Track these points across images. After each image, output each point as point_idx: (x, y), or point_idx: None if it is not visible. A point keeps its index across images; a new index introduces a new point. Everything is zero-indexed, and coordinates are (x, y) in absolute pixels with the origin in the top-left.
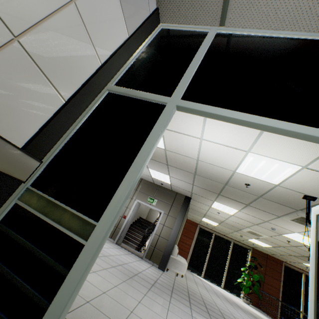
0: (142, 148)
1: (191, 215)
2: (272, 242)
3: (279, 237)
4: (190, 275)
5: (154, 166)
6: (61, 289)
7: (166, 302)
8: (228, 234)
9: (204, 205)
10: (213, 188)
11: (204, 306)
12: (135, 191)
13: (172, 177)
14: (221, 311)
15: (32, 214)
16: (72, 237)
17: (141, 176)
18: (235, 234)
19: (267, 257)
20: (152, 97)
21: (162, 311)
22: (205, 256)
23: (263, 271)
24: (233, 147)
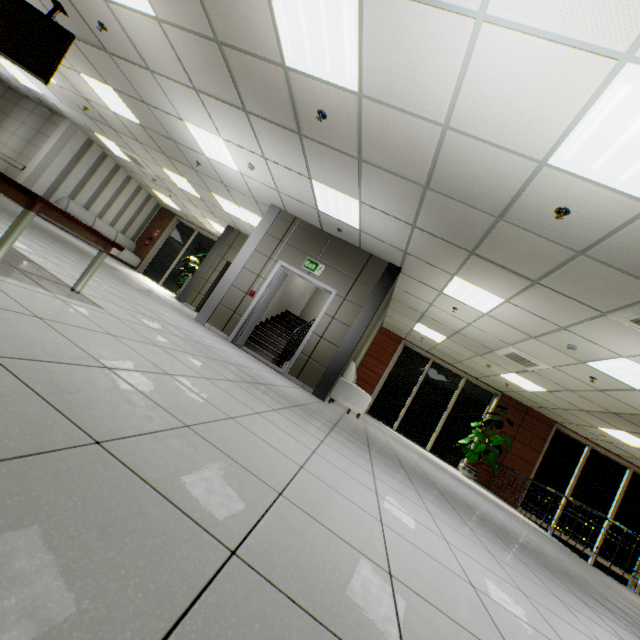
0: None
1: (393, 316)
2: (551, 382)
3: (576, 369)
4: (372, 421)
5: (325, 171)
6: None
7: (319, 432)
8: (459, 363)
9: (426, 288)
10: (462, 233)
11: (395, 459)
12: (278, 244)
13: (365, 204)
14: (427, 474)
15: None
16: None
17: (295, 210)
18: (475, 361)
19: (527, 412)
20: None
21: (307, 439)
22: (405, 397)
23: (513, 434)
24: (579, 43)
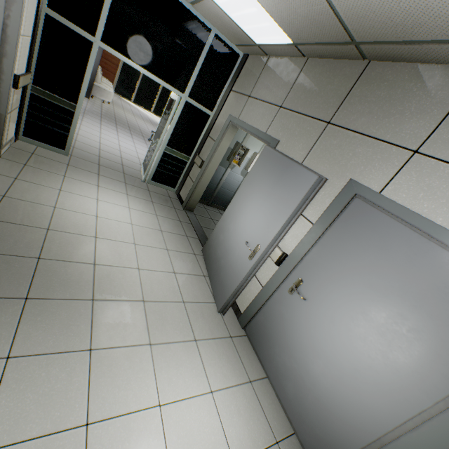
0: (86, 74)
1: None
2: None
3: None
4: (118, 101)
5: None
6: (73, 123)
7: (98, 125)
8: None
9: None
10: None
11: (127, 127)
12: None
13: None
14: (141, 130)
15: (44, 99)
16: (68, 109)
17: None
18: None
19: None
20: (83, 35)
21: (97, 129)
22: (136, 81)
23: None
24: None
